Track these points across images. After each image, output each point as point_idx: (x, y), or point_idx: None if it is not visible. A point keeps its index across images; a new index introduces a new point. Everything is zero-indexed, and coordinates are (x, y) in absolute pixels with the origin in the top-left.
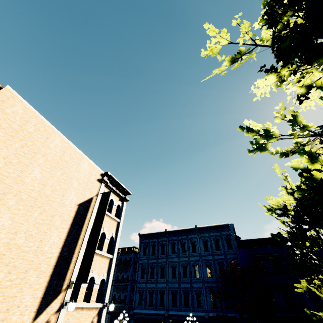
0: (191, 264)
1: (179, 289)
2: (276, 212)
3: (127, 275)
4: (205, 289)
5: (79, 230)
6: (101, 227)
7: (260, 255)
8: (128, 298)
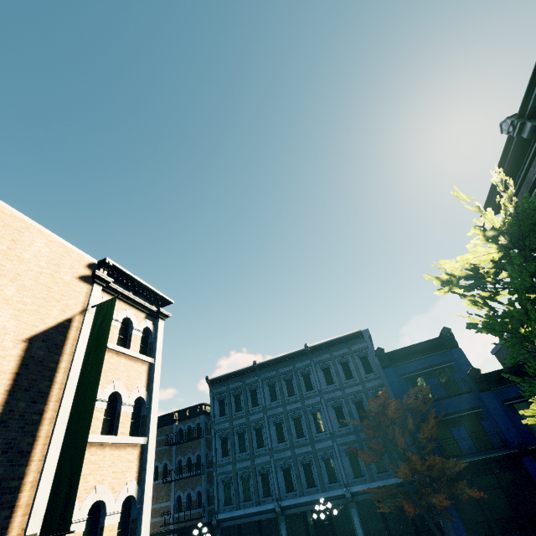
0: (307, 411)
1: (294, 460)
2: (461, 285)
3: (198, 457)
4: (338, 450)
5: (39, 402)
6: (99, 383)
7: (419, 371)
8: (204, 495)
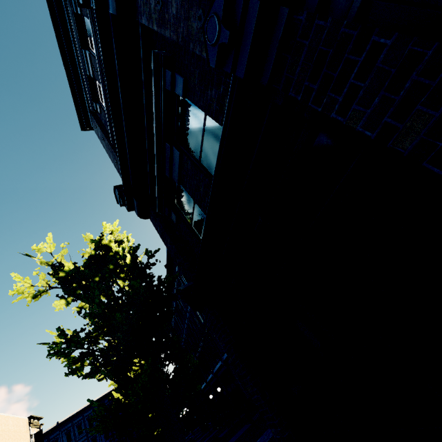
0: (89, 440)
1: None
2: None
3: None
4: None
5: None
6: None
7: None
8: None
